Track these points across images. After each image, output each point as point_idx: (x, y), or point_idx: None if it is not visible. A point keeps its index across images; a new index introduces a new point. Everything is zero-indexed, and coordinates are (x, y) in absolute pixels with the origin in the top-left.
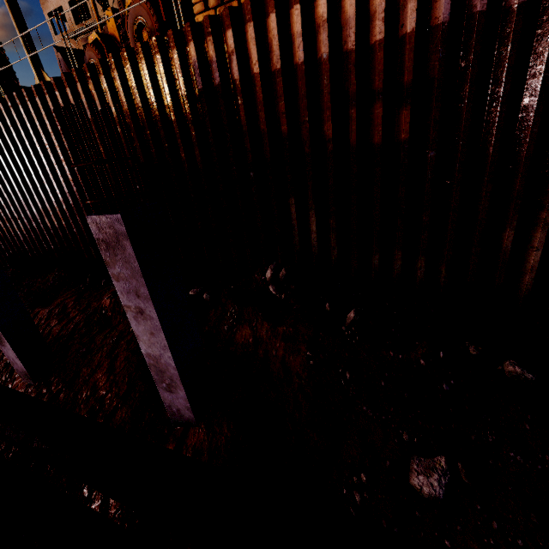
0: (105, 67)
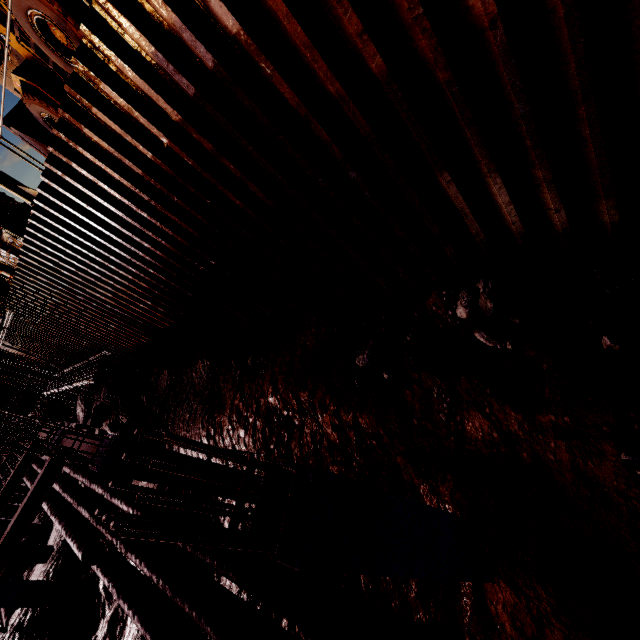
0: (64, 150)
